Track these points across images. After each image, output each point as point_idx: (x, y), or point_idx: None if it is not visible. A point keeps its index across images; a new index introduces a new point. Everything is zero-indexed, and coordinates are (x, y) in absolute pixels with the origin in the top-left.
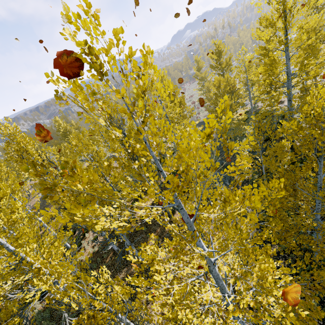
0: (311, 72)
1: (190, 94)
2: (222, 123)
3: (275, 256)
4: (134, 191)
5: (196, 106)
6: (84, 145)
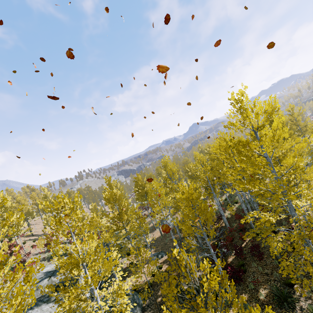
0: None
1: None
2: None
3: None
4: None
5: None
6: None
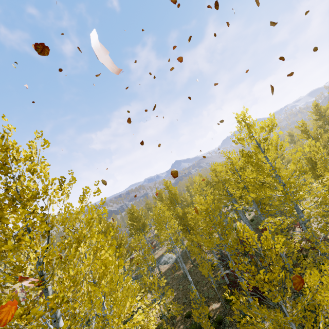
0: None
1: None
2: None
3: None
4: None
5: None
6: None
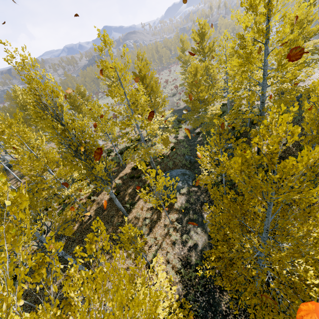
0: (288, 74)
1: (175, 77)
2: (200, 113)
3: (220, 273)
4: (82, 189)
5: (178, 90)
6: (14, 132)
